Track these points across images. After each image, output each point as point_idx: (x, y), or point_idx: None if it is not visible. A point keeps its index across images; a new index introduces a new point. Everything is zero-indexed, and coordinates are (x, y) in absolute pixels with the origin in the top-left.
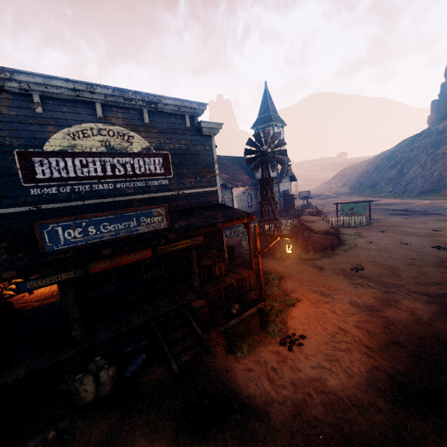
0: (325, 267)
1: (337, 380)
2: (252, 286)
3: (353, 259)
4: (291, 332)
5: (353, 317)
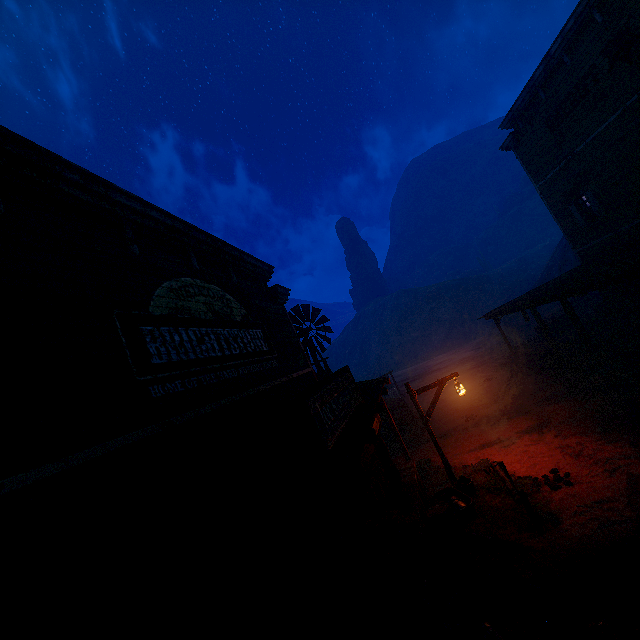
0: (443, 433)
1: (639, 465)
2: (422, 482)
3: (450, 416)
4: (541, 476)
5: (547, 436)
